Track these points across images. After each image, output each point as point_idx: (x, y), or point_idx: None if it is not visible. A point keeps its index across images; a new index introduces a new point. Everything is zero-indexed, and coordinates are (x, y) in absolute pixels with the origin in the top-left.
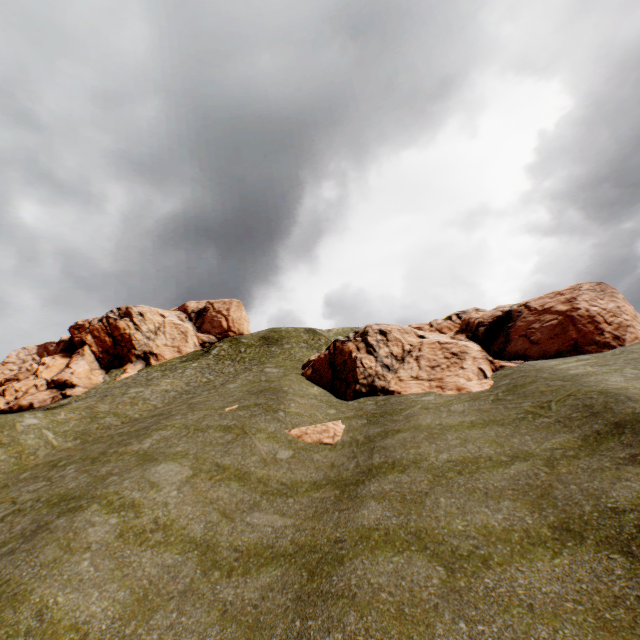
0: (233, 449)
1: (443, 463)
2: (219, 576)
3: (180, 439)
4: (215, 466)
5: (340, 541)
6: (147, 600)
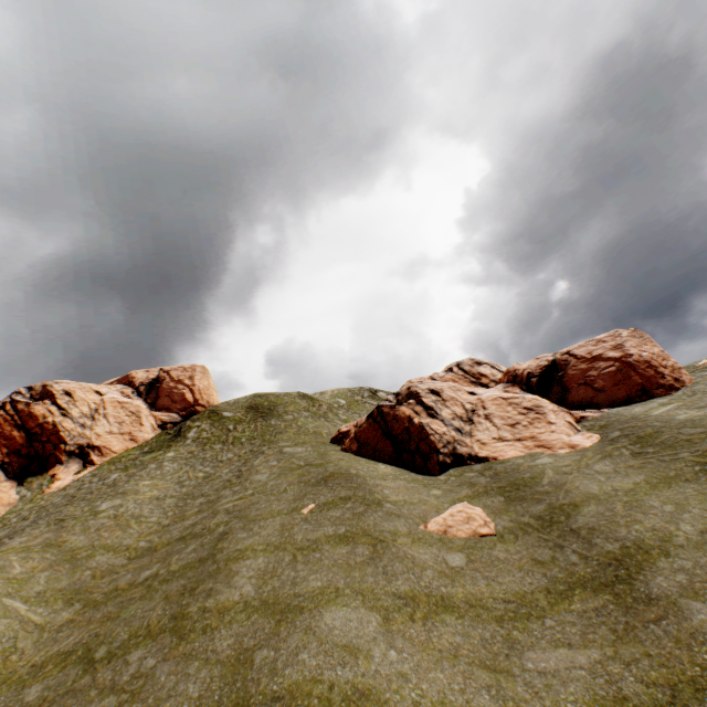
0: (392, 567)
1: (700, 535)
2: None
3: (295, 568)
4: (397, 598)
5: None
6: None
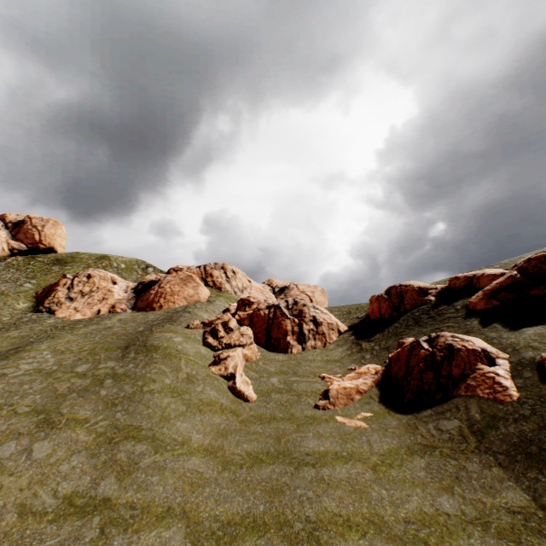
0: None
1: None
2: None
3: None
4: None
5: None
6: None
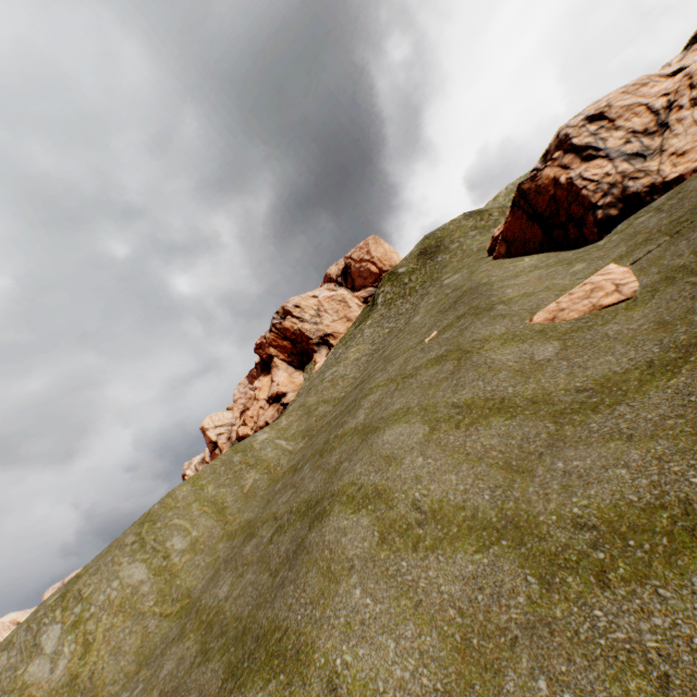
0: (463, 378)
1: None
2: (581, 587)
3: (392, 396)
4: (453, 408)
5: None
6: (472, 649)
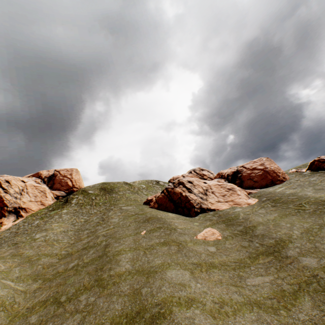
0: (188, 253)
1: (301, 234)
2: (286, 313)
3: (146, 256)
4: (193, 265)
5: (316, 276)
6: None
